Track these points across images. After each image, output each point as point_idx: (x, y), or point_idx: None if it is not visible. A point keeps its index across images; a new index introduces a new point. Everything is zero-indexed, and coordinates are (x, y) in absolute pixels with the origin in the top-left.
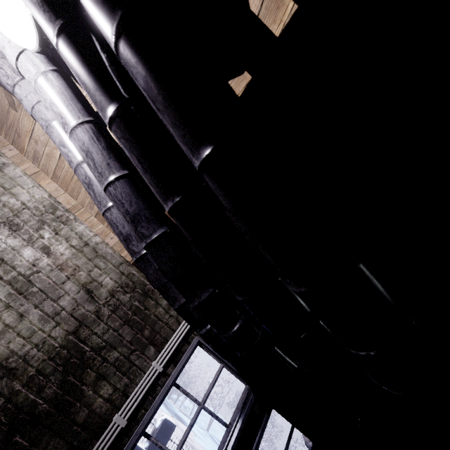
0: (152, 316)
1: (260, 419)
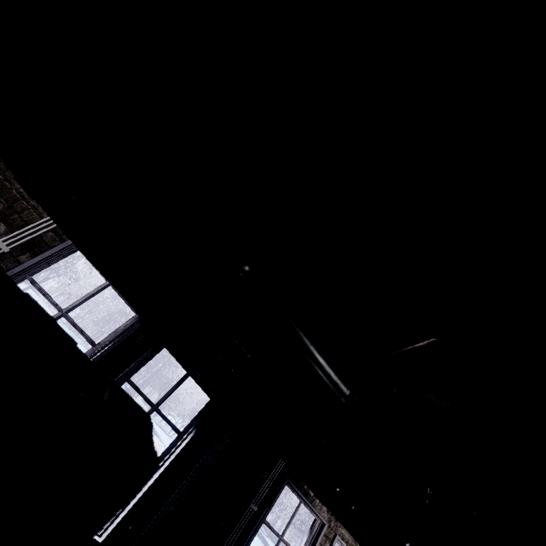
0: (13, 192)
1: (142, 351)
